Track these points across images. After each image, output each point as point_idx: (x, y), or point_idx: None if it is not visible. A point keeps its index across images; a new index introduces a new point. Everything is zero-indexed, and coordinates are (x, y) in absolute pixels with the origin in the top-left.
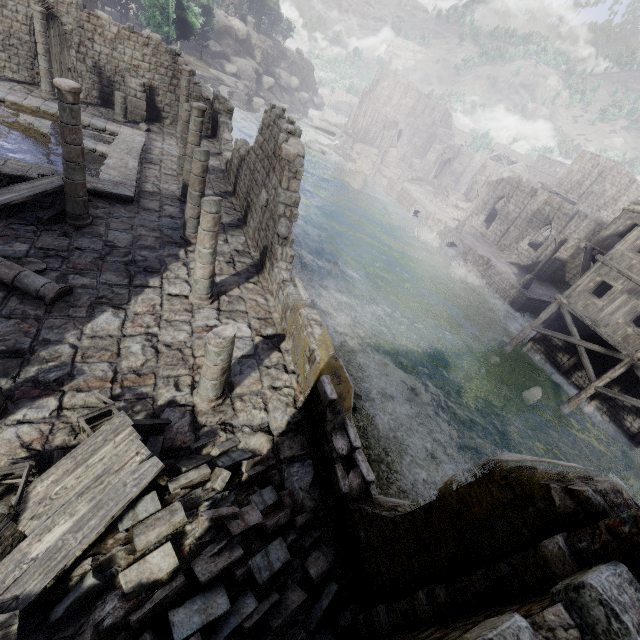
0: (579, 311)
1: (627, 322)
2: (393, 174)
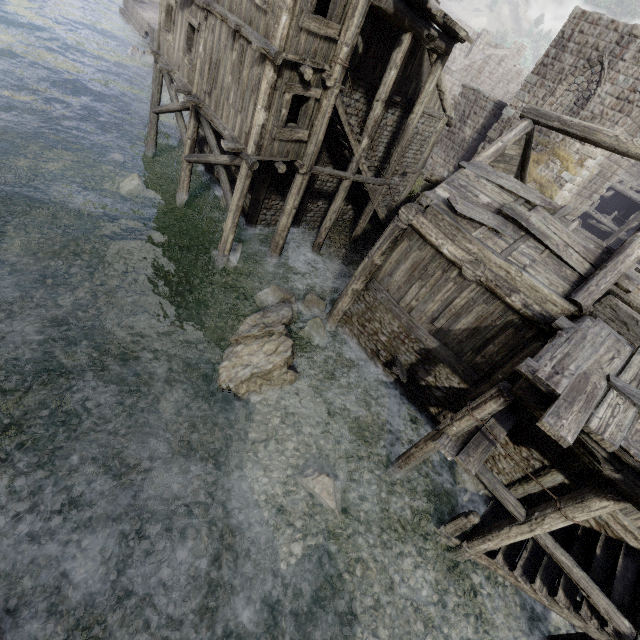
0: (165, 61)
1: (184, 51)
2: (148, 1)
